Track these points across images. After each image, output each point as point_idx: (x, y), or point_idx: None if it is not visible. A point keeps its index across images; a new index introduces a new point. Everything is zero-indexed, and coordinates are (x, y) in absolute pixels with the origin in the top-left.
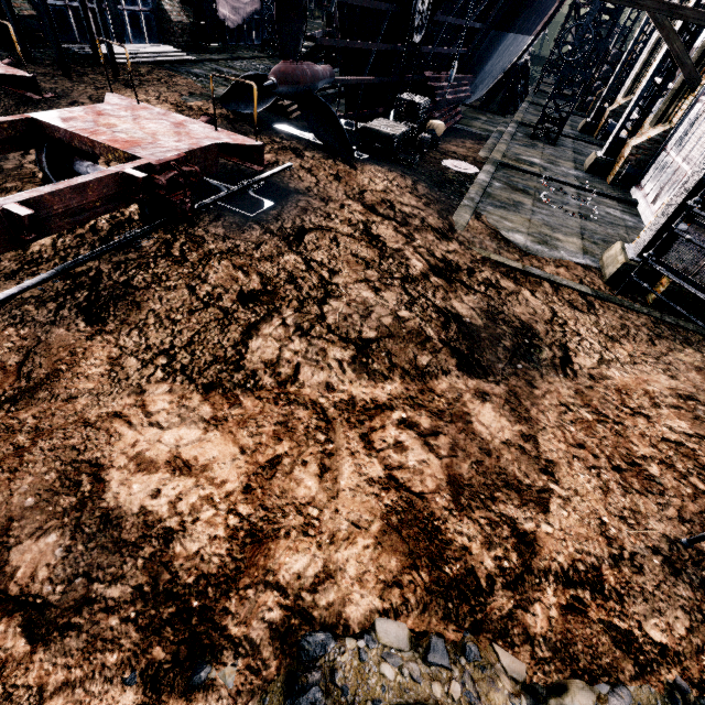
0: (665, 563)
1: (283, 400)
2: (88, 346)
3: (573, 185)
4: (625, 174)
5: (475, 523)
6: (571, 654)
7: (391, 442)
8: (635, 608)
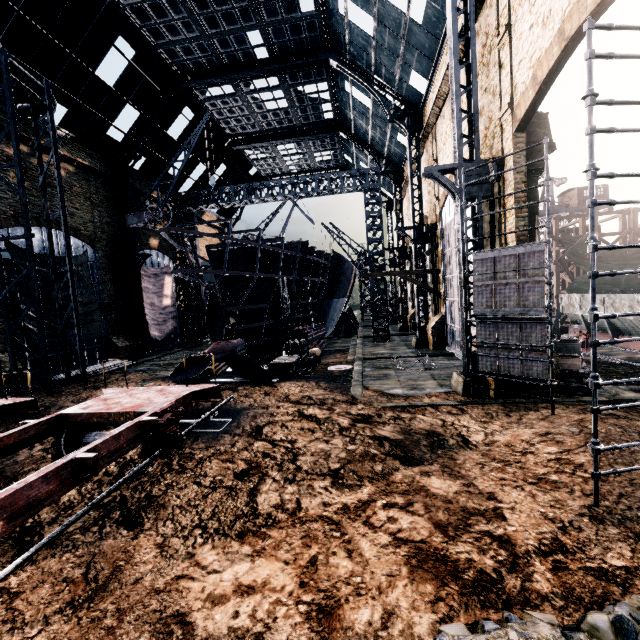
0: (592, 519)
1: (298, 523)
2: (136, 543)
3: (412, 356)
4: (437, 342)
5: (466, 543)
6: (576, 596)
7: (385, 519)
8: (593, 552)
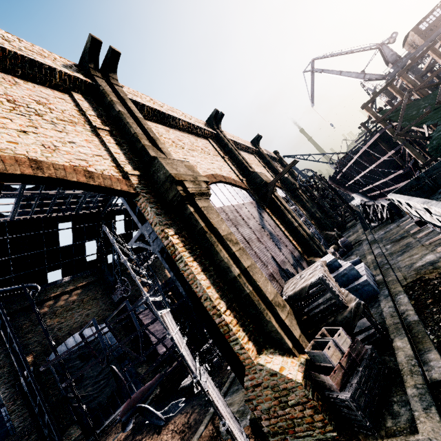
0: None
1: None
2: None
3: None
4: None
5: None
6: None
7: None
8: None
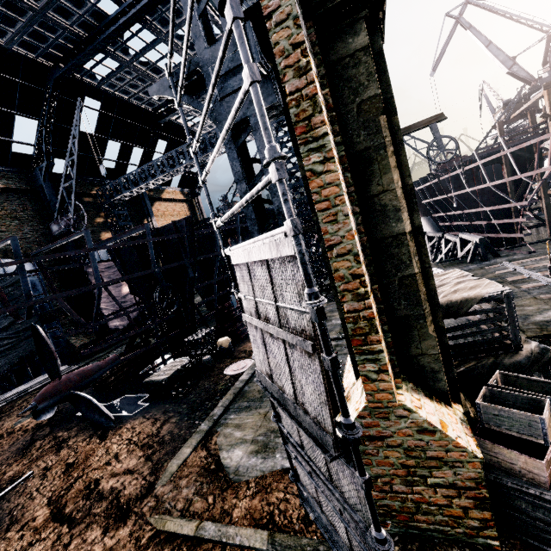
0: None
1: None
2: None
3: (332, 339)
4: None
5: None
6: None
7: None
8: None
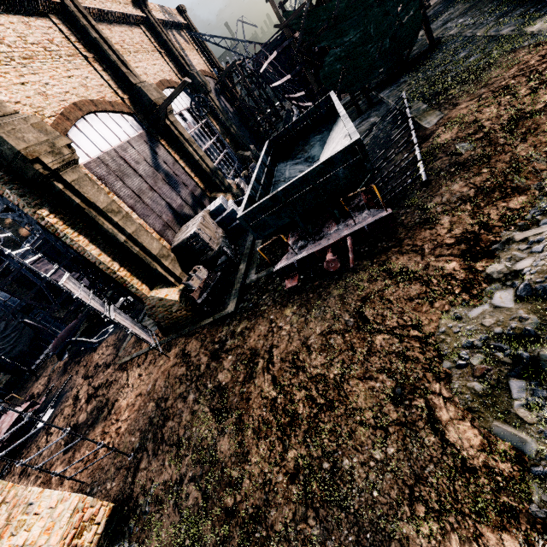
0: None
1: None
2: None
3: None
4: None
5: None
6: None
7: None
8: None
